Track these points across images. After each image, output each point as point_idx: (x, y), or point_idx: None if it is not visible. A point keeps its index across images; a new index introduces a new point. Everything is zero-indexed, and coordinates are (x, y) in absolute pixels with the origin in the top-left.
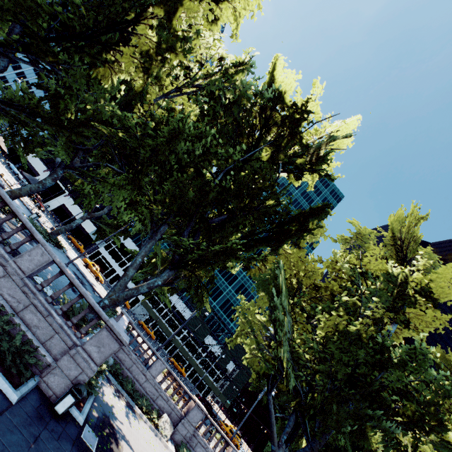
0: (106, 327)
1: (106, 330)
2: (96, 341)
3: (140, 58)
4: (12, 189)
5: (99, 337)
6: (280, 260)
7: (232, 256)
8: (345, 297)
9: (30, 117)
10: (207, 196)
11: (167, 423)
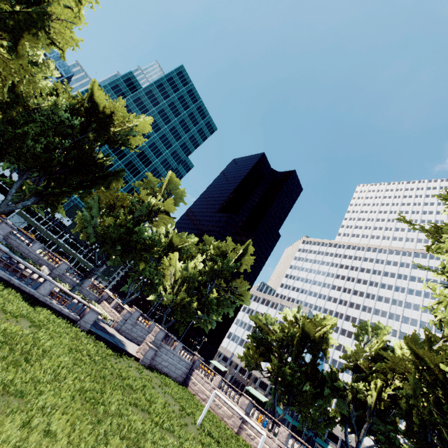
0: (4, 222)
1: (4, 224)
2: (0, 228)
3: None
4: None
5: (1, 226)
6: (100, 194)
7: (67, 194)
8: (122, 211)
9: None
10: (53, 162)
11: (46, 269)
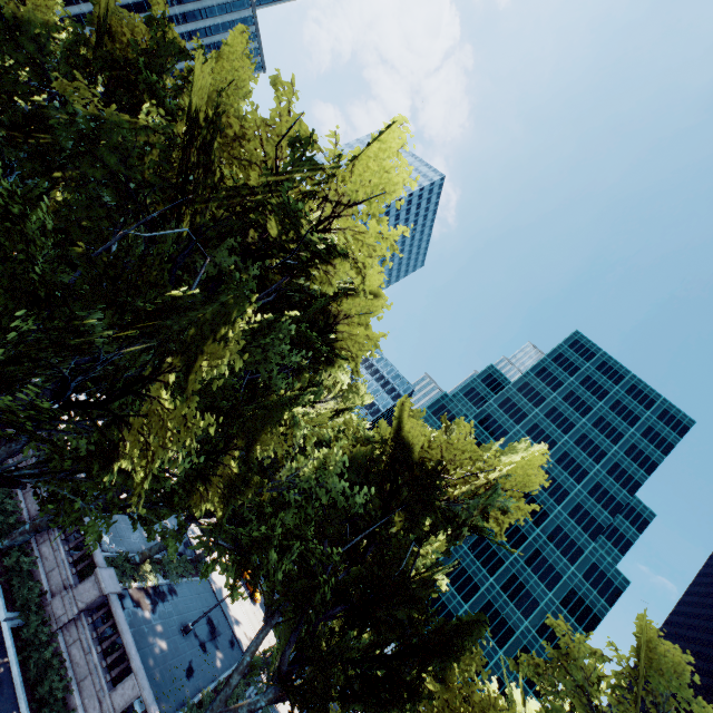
0: None
1: None
2: None
3: (225, 487)
4: (144, 550)
5: None
6: None
7: None
8: None
9: (153, 507)
10: (314, 595)
11: None
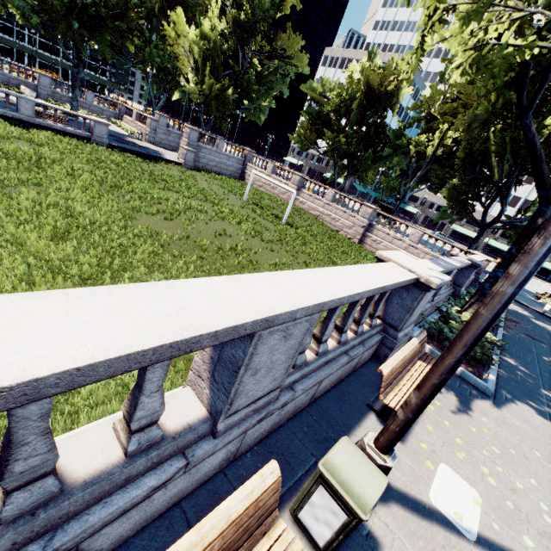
0: None
1: None
2: None
3: None
4: None
5: None
6: None
7: None
8: None
9: None
10: None
11: (27, 90)
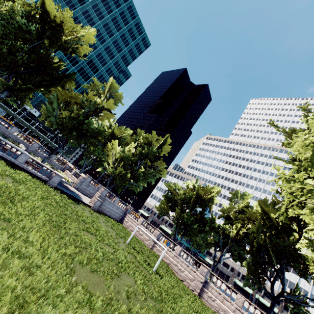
0: None
1: None
2: None
3: None
4: None
5: None
6: (58, 92)
7: (31, 91)
8: (75, 107)
9: None
10: (17, 63)
11: (23, 146)
